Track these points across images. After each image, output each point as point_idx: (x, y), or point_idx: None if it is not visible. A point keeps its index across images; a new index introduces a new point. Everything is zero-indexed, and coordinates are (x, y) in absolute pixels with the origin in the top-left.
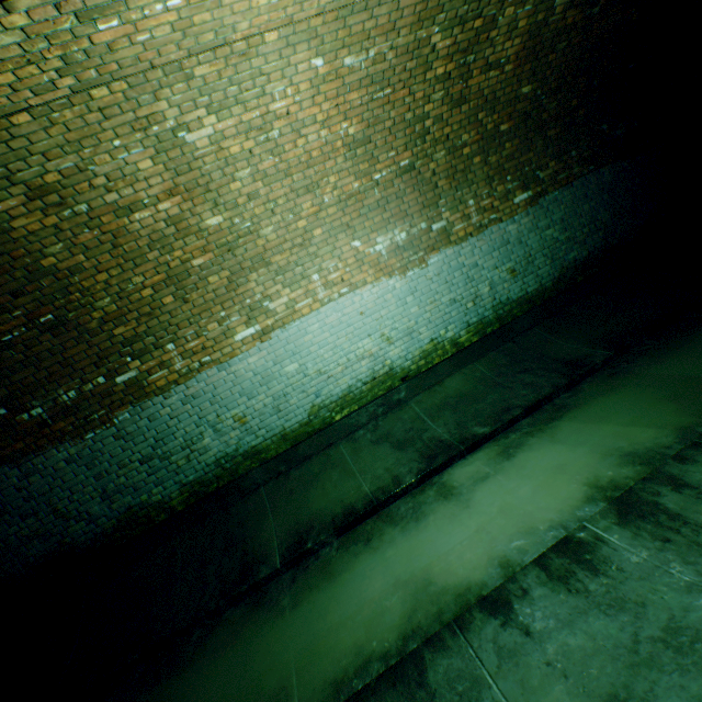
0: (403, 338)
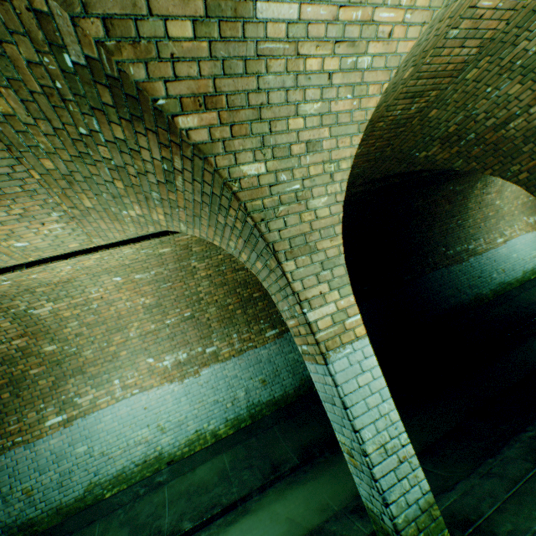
0: None
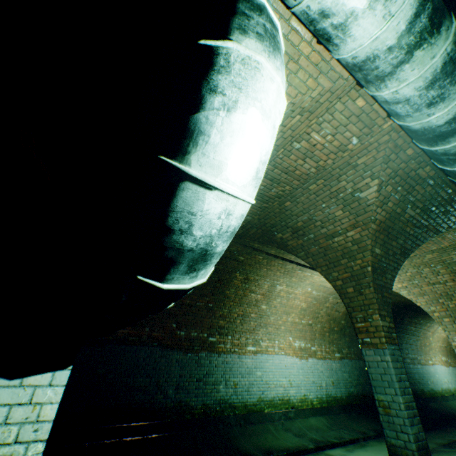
0: (449, 382)
